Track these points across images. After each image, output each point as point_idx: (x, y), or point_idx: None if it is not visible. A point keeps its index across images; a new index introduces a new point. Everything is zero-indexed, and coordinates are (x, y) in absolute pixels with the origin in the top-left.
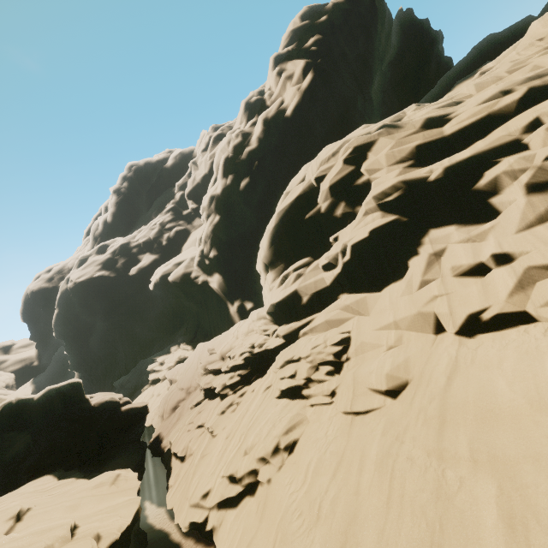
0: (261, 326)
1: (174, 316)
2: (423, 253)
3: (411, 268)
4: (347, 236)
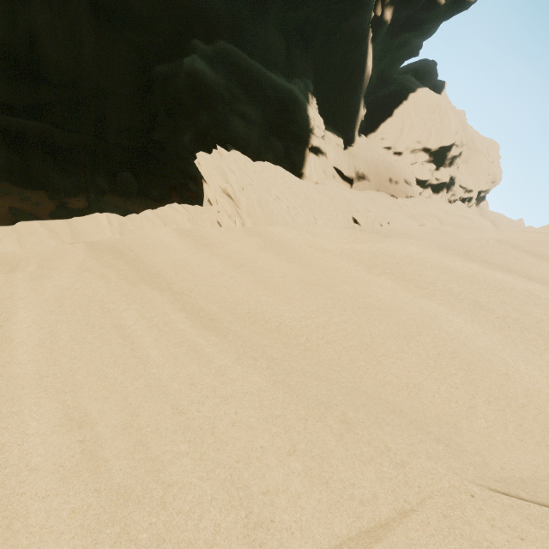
0: (415, 181)
1: (298, 6)
2: (443, 192)
3: (440, 194)
4: (444, 175)
